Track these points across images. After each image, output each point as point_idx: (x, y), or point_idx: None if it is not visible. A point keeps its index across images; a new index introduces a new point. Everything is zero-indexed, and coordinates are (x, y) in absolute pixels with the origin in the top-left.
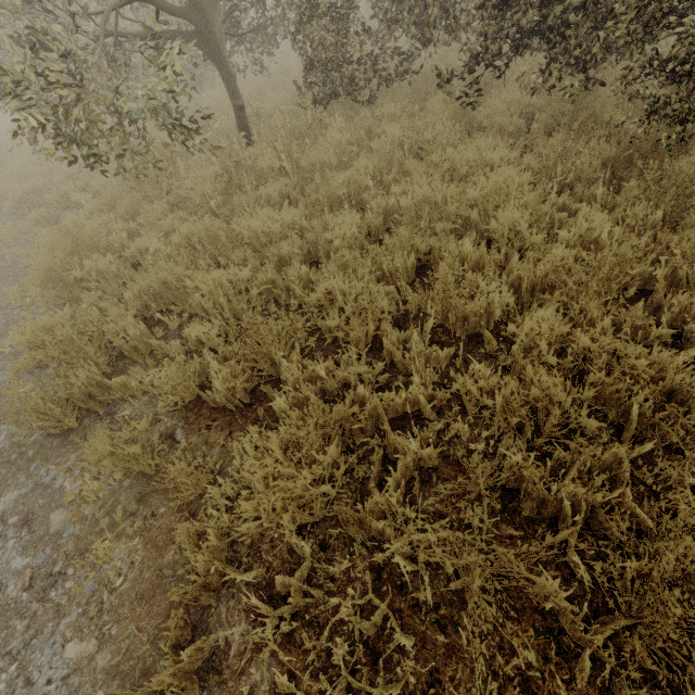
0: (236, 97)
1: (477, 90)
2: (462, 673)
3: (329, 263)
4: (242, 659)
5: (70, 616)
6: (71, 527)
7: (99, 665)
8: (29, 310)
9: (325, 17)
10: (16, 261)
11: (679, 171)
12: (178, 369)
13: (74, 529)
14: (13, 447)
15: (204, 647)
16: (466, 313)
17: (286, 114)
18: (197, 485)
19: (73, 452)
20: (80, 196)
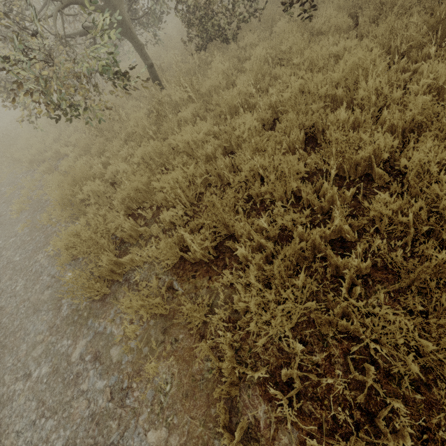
0: (146, 59)
1: (313, 6)
2: (445, 421)
3: (246, 150)
4: (270, 429)
5: (143, 414)
6: (125, 356)
7: (173, 444)
8: (56, 226)
9: None
10: (39, 198)
11: None
12: (165, 243)
13: (128, 358)
14: (74, 312)
15: (243, 425)
16: (357, 161)
17: (179, 63)
18: (200, 316)
19: (111, 309)
20: (66, 149)
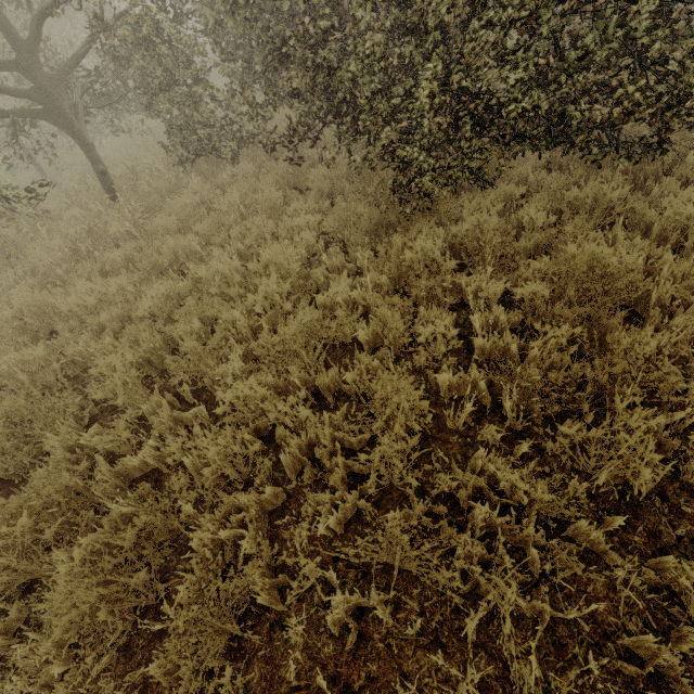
0: (96, 163)
1: (300, 157)
2: (104, 689)
3: (119, 336)
4: None
5: None
6: None
7: None
8: None
9: (172, 91)
10: None
11: (395, 244)
12: None
13: None
14: None
15: None
16: (216, 377)
17: (155, 172)
18: None
19: None
20: None
